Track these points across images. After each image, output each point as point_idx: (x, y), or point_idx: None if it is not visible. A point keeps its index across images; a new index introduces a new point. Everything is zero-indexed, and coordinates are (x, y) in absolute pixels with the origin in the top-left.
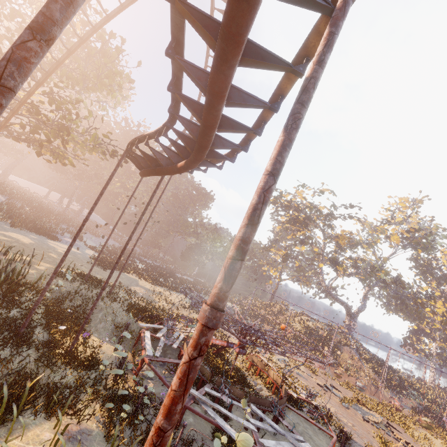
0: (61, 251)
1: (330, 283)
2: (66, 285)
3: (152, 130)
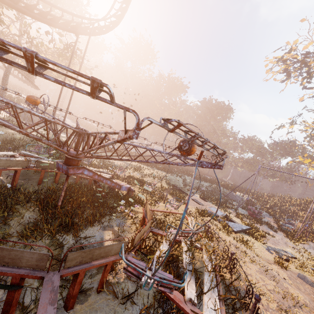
0: None
1: None
2: (23, 137)
3: None
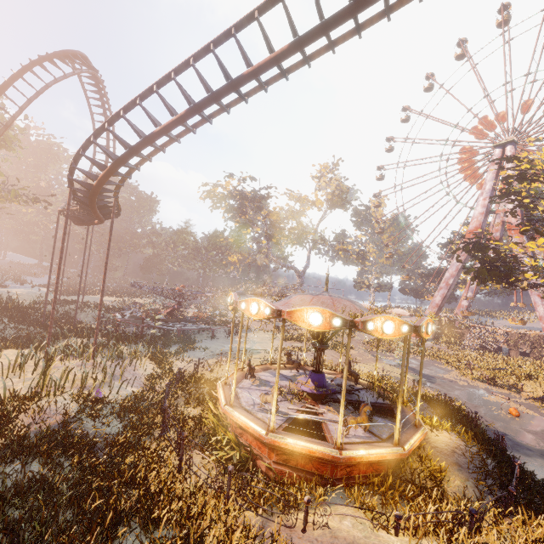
0: (19, 293)
1: (276, 254)
2: (48, 307)
3: (75, 208)
